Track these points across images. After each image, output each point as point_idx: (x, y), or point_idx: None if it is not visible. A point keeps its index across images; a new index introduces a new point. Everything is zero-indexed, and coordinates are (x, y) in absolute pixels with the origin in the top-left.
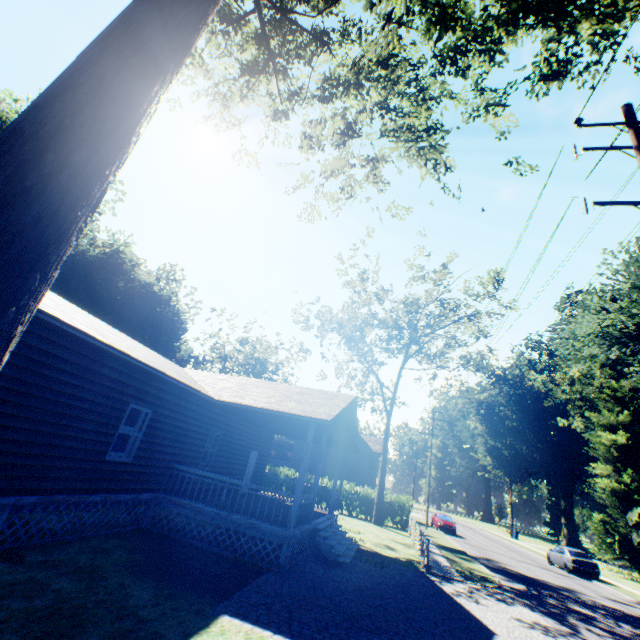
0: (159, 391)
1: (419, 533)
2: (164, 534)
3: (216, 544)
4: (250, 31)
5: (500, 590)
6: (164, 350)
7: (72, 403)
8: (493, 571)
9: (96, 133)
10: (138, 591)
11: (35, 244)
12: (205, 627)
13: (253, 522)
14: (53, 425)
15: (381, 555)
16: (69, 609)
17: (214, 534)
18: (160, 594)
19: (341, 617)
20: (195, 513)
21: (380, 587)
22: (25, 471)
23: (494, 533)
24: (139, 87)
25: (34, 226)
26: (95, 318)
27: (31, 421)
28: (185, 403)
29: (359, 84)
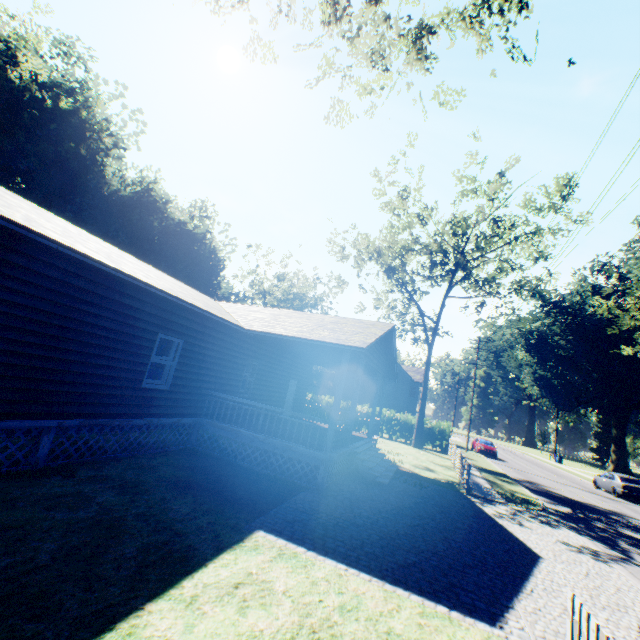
0: (187, 322)
1: (459, 457)
2: (209, 453)
3: (257, 463)
4: None
5: (544, 513)
6: (205, 288)
7: (97, 333)
8: (536, 494)
9: None
10: (177, 506)
11: None
12: (239, 542)
13: (290, 446)
14: (81, 354)
15: (420, 476)
16: (109, 521)
17: (254, 455)
18: (198, 509)
19: (377, 536)
20: (235, 436)
21: (418, 507)
22: (62, 397)
23: (536, 457)
24: None
25: None
26: (121, 252)
27: (57, 350)
28: (217, 334)
29: None
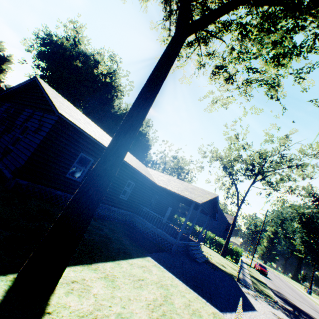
0: (138, 177)
1: (239, 265)
2: (133, 227)
3: (150, 237)
4: (195, 19)
5: (274, 303)
6: (140, 156)
7: None
8: (277, 297)
9: (135, 127)
10: (125, 240)
11: (122, 155)
12: (143, 257)
13: (164, 233)
14: None
15: (217, 266)
16: (108, 237)
17: (150, 233)
18: (131, 244)
19: (189, 275)
20: (144, 224)
21: (210, 275)
22: None
23: (294, 286)
24: (146, 110)
25: (123, 152)
26: None
27: None
28: (146, 183)
29: (238, 56)
